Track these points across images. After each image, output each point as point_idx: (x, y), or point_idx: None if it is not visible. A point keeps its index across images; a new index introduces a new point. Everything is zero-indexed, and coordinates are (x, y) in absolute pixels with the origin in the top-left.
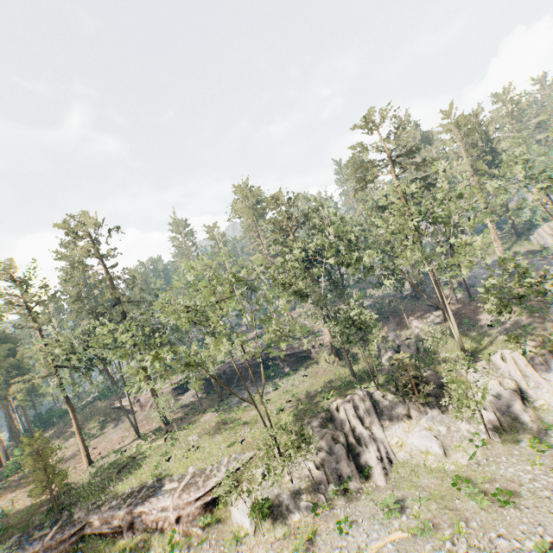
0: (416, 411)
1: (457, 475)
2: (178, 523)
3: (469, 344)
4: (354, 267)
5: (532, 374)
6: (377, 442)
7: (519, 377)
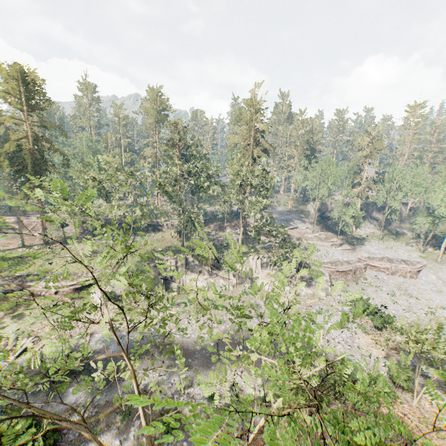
0: (204, 271)
1: (208, 298)
2: (56, 294)
3: (246, 248)
4: (204, 191)
5: (259, 268)
6: (180, 280)
7: (254, 268)
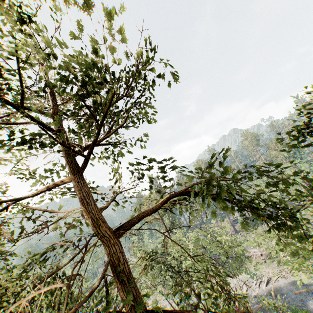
0: None
1: None
2: (261, 256)
3: None
4: None
5: None
6: None
7: None
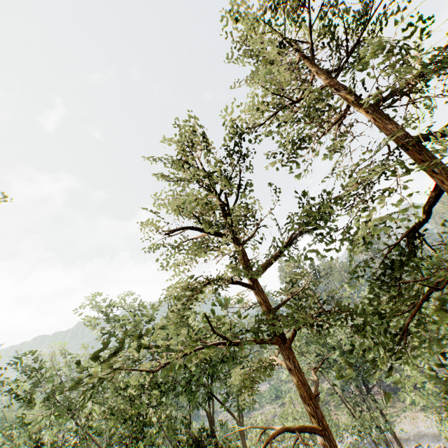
0: None
1: None
2: None
3: None
4: None
5: None
6: None
7: None
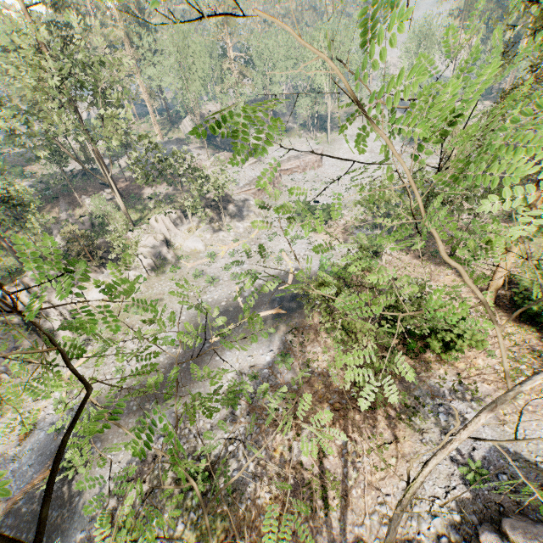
0: (93, 274)
1: (127, 305)
2: None
3: (136, 214)
4: None
5: (173, 228)
6: (59, 310)
7: (166, 231)
